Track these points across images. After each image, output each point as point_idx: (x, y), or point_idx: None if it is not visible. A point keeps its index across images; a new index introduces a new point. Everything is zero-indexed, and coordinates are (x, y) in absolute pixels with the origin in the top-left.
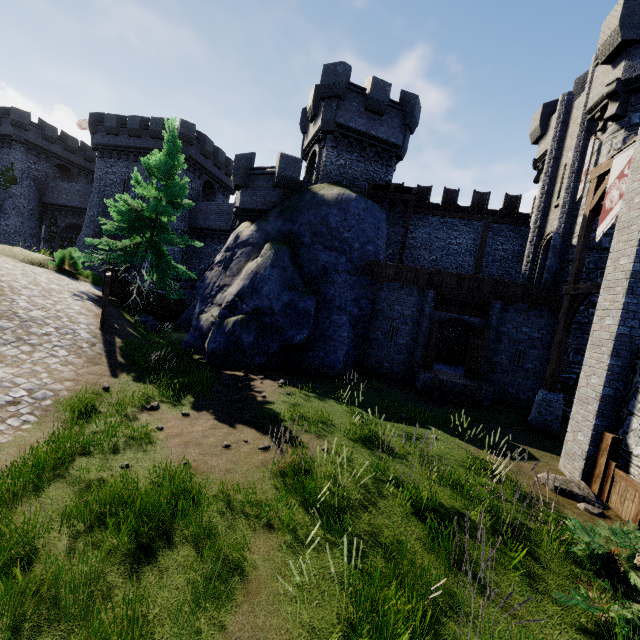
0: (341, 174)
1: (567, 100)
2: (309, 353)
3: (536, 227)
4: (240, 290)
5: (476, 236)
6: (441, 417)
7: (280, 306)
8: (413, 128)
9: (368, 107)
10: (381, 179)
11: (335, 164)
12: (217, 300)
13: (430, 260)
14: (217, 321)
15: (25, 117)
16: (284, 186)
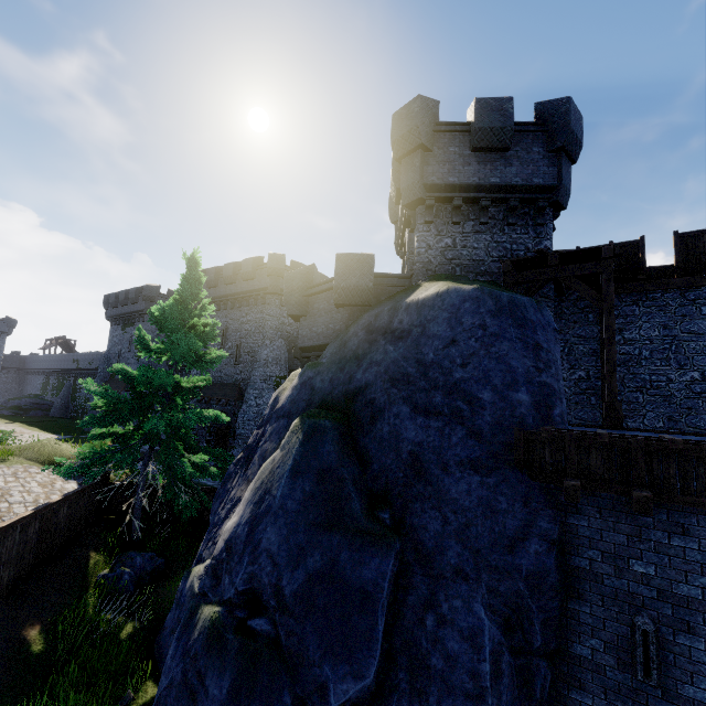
0: (449, 260)
1: None
2: None
3: None
4: (233, 530)
5: None
6: None
7: (299, 583)
8: (574, 152)
9: (476, 145)
10: (528, 250)
11: (435, 247)
12: (220, 535)
13: (685, 381)
14: (192, 603)
15: (154, 291)
16: (348, 302)
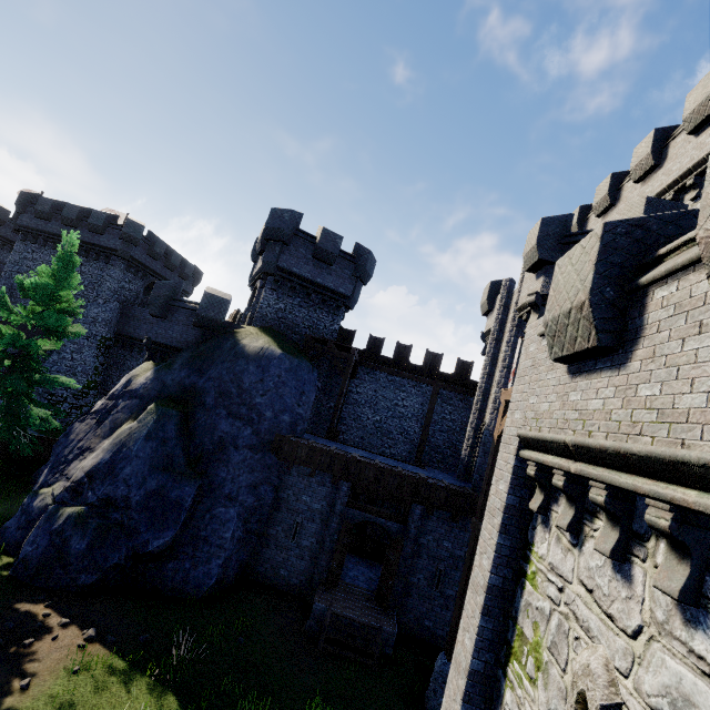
0: (279, 318)
1: (509, 286)
2: (170, 563)
3: (477, 409)
4: (95, 466)
5: (424, 400)
6: (301, 704)
7: (141, 496)
8: (366, 280)
9: (316, 255)
10: (326, 327)
11: (273, 307)
12: (69, 470)
13: (374, 420)
14: (51, 508)
15: None
16: (204, 327)
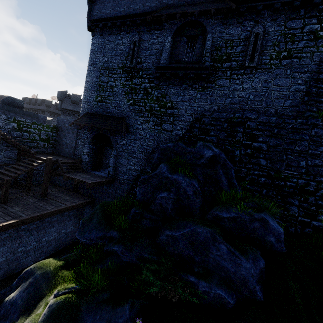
0: None
1: None
2: None
3: None
4: None
5: None
6: None
7: None
8: None
9: (72, 102)
10: None
11: None
12: None
13: None
14: None
15: None
16: None
